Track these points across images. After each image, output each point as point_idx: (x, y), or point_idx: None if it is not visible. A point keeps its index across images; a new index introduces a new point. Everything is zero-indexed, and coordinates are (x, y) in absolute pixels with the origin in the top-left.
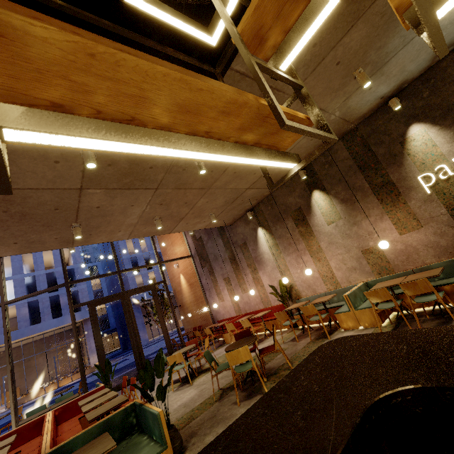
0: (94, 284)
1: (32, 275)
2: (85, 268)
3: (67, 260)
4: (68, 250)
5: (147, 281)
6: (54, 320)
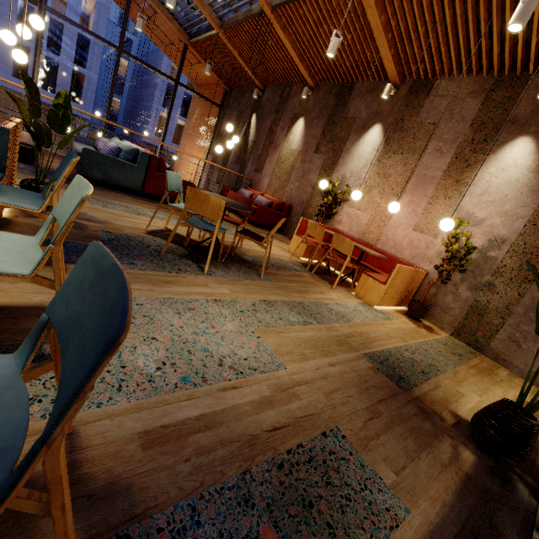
0: (120, 62)
1: (30, 4)
2: (116, 32)
3: (89, 12)
4: (94, 1)
5: (172, 129)
6: (43, 91)
